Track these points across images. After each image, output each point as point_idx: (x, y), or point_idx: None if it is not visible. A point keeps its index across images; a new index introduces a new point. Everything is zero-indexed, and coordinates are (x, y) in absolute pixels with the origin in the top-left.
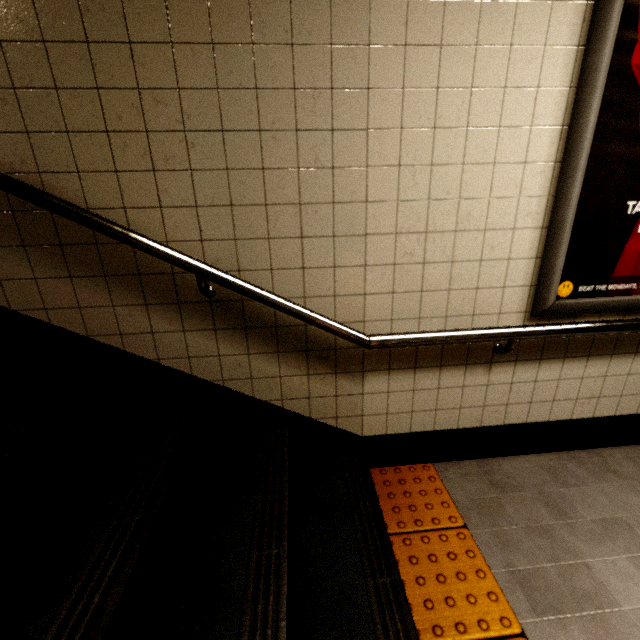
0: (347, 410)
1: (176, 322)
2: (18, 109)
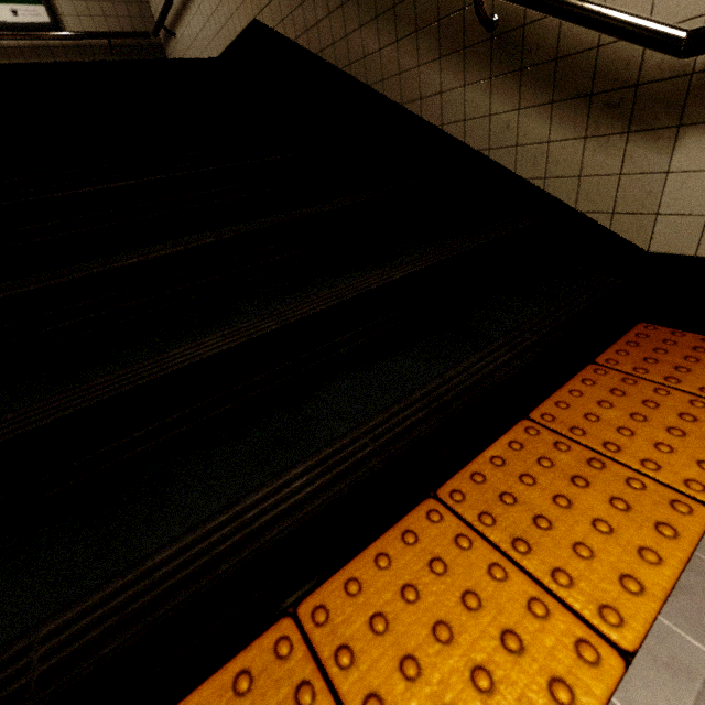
0: (633, 202)
1: (459, 75)
2: None
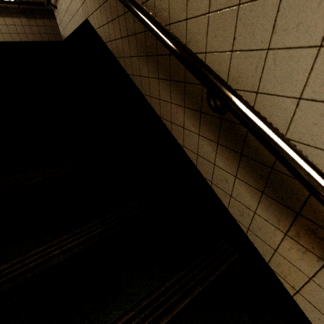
0: (317, 301)
1: (196, 126)
2: None
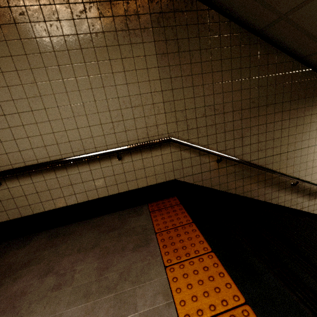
0: (316, 208)
1: (283, 193)
2: (265, 153)
